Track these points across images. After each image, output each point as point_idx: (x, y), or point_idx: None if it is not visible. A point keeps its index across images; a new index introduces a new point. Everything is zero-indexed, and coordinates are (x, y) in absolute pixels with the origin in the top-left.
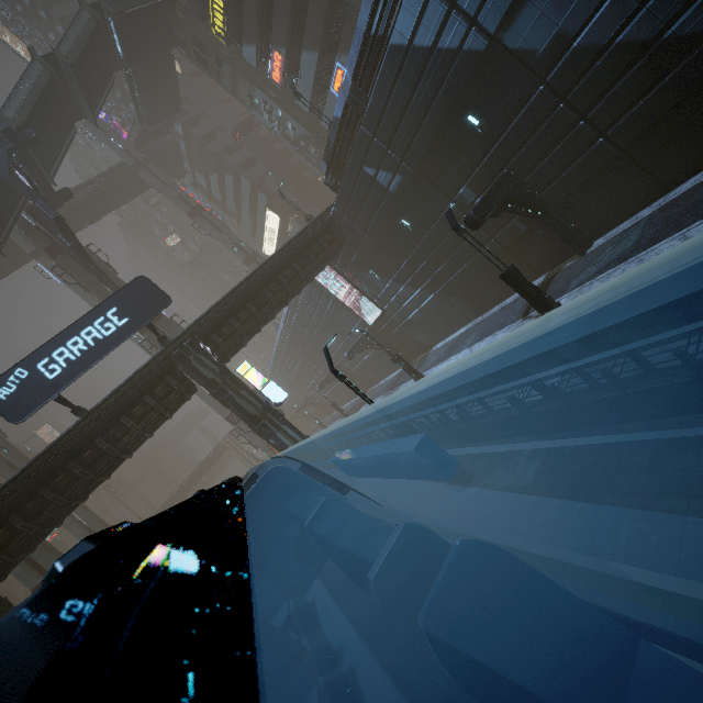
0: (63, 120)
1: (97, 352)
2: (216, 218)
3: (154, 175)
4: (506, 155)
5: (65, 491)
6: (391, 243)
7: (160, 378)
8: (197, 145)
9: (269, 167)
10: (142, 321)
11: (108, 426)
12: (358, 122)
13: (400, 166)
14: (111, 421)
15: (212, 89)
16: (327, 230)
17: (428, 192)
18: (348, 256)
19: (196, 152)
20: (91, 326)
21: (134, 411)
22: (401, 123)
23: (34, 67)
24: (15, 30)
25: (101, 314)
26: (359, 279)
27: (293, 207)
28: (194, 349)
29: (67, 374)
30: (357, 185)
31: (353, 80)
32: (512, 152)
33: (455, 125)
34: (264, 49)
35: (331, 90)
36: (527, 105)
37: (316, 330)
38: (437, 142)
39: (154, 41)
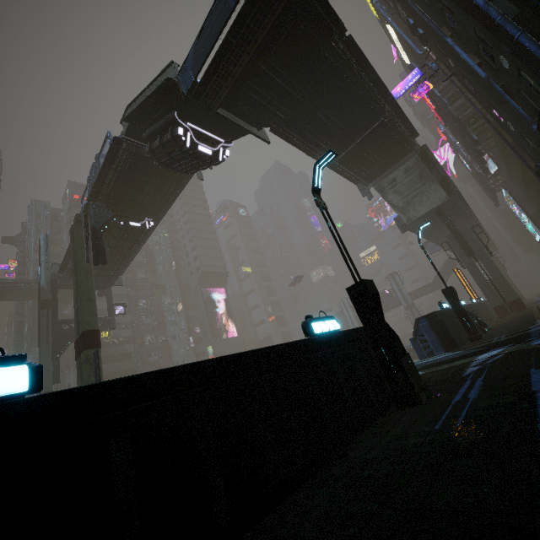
0: None
1: None
2: None
3: None
4: None
5: None
6: None
7: None
8: None
9: None
10: None
11: None
12: None
13: None
14: None
15: None
16: None
17: None
18: None
19: None
20: None
21: None
22: None
23: None
24: None
25: None
26: None
27: None
28: None
29: None
30: None
31: None
32: None
33: None
34: None
35: None
36: None
37: None
38: None
39: None
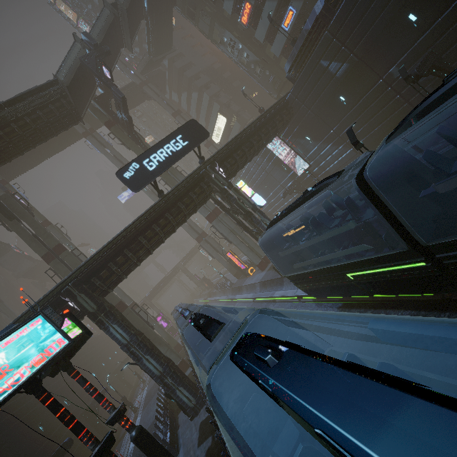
0: (116, 45)
1: (173, 158)
2: (189, 117)
3: (152, 90)
4: (432, 39)
5: (149, 241)
6: (327, 115)
7: (197, 184)
8: (176, 73)
9: (221, 87)
10: (195, 144)
11: (170, 207)
12: (323, 30)
13: (348, 58)
14: (172, 204)
15: (185, 39)
16: (284, 108)
17: (365, 74)
18: (292, 128)
19: (175, 78)
20: (169, 144)
21: (184, 200)
22: (357, 26)
23: (104, 11)
24: (68, 2)
25: (173, 138)
26: (296, 145)
27: (251, 102)
28: (213, 170)
29: (159, 168)
30: (312, 74)
31: (326, 1)
32: (437, 36)
33: (397, 23)
34: (238, 2)
35: (282, 26)
36: (456, 2)
37: (253, 186)
38: (380, 37)
39: (165, 1)
